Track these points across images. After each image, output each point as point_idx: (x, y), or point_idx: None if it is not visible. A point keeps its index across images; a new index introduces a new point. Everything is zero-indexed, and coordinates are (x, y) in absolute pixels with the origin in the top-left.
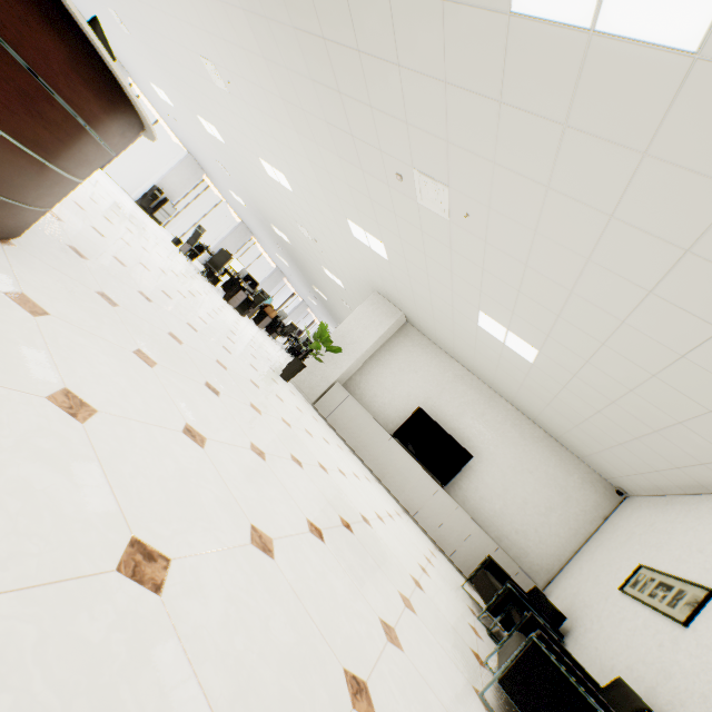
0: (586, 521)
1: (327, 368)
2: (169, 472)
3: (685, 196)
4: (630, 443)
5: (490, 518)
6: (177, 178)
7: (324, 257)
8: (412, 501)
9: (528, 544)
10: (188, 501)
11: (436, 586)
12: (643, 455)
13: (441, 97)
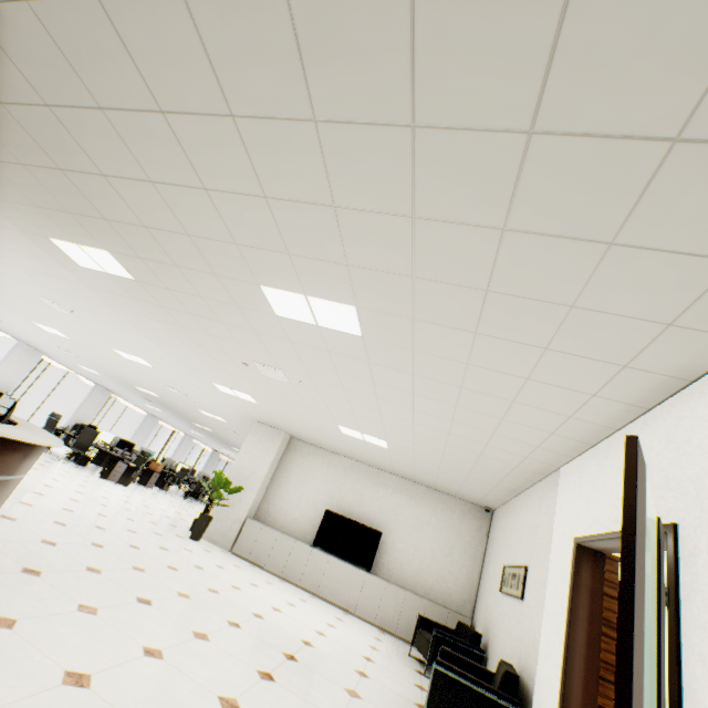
0: (477, 543)
1: (234, 509)
2: (153, 690)
3: (396, 375)
4: (467, 479)
5: (414, 579)
6: (10, 368)
7: (199, 404)
8: (348, 598)
9: (448, 585)
10: (173, 702)
11: (382, 667)
12: (478, 484)
13: (255, 335)
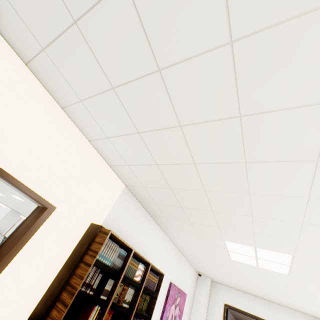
0: None
1: None
2: None
3: None
4: None
5: None
6: (5, 221)
7: None
8: None
9: None
10: None
11: None
12: None
13: None
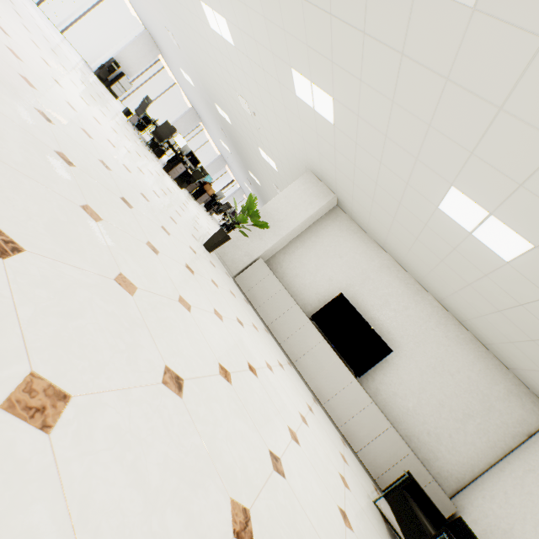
0: (508, 435)
1: (252, 243)
2: None
3: None
4: None
5: (401, 415)
6: (134, 54)
7: (261, 135)
8: (323, 388)
9: (440, 448)
10: None
11: None
12: None
13: None
